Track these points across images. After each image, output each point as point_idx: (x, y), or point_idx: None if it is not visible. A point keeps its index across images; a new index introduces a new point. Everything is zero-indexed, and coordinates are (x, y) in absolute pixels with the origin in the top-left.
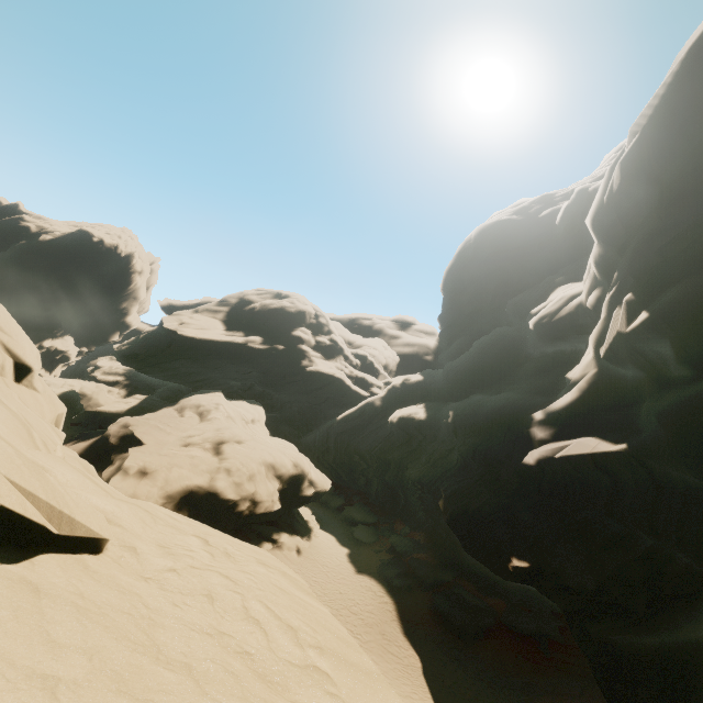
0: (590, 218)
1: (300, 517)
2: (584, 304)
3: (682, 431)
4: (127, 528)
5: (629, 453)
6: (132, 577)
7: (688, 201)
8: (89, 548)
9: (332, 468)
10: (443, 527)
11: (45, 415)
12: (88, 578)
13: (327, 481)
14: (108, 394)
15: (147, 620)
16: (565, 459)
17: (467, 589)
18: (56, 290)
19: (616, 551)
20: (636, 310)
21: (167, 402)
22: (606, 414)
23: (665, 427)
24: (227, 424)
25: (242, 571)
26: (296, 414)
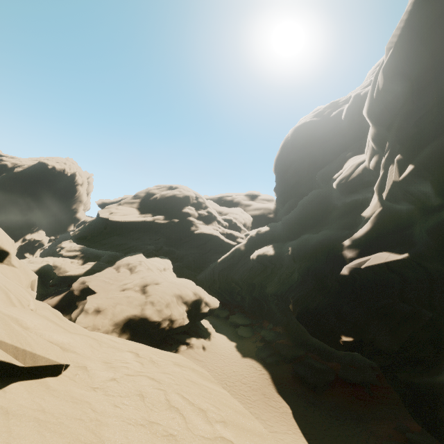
0: (365, 110)
1: (202, 326)
2: (368, 167)
3: None
4: (80, 353)
5: (411, 259)
6: (84, 389)
7: (431, 88)
8: (50, 372)
9: (218, 293)
10: (294, 321)
11: (22, 282)
12: (49, 396)
13: (217, 301)
14: (71, 264)
15: (95, 421)
16: (368, 268)
17: (314, 359)
18: (29, 202)
19: (409, 324)
20: (404, 165)
21: (109, 264)
22: (391, 236)
23: (433, 239)
24: (148, 273)
25: (163, 373)
26: (191, 262)
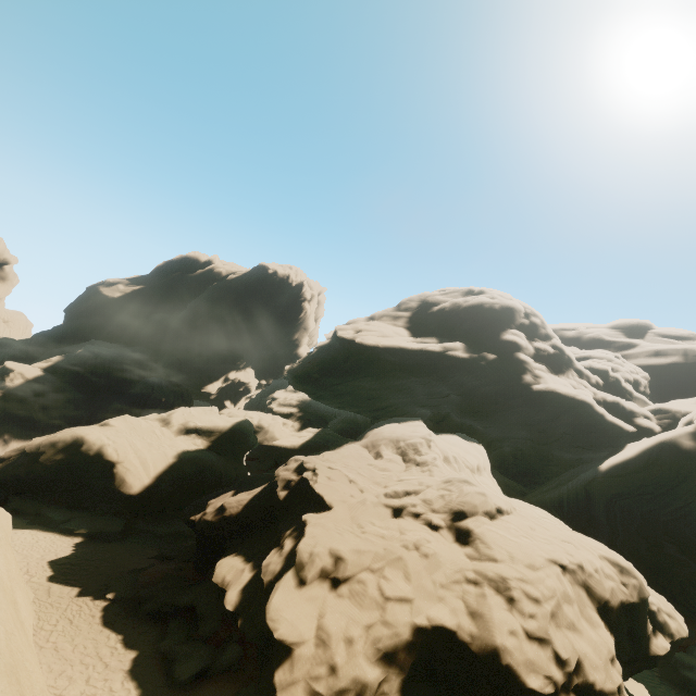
0: None
1: None
2: None
3: None
4: None
5: None
6: None
7: None
8: None
9: None
10: None
11: None
12: None
13: (677, 616)
14: (282, 427)
15: None
16: None
17: None
18: (239, 323)
19: None
20: None
21: (341, 437)
22: None
23: None
24: (458, 476)
25: None
26: (508, 457)
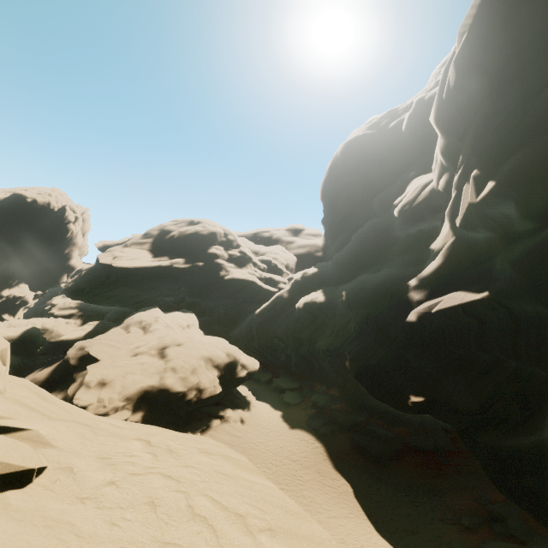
0: (433, 115)
1: (239, 394)
2: (436, 189)
3: (533, 272)
4: (64, 448)
5: (491, 298)
6: (66, 501)
7: (514, 83)
8: (14, 483)
9: (258, 352)
10: (351, 381)
11: None
12: (7, 520)
13: (256, 363)
14: (66, 326)
15: None
16: (440, 312)
17: (377, 424)
18: (4, 247)
19: (490, 376)
20: (482, 182)
21: (116, 323)
22: (467, 271)
23: (518, 272)
24: (167, 332)
25: (184, 466)
26: (222, 315)
